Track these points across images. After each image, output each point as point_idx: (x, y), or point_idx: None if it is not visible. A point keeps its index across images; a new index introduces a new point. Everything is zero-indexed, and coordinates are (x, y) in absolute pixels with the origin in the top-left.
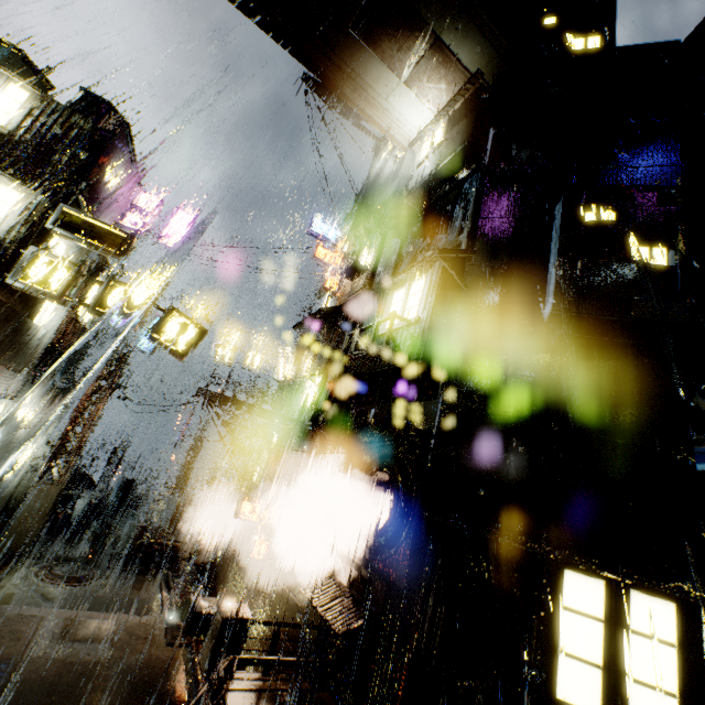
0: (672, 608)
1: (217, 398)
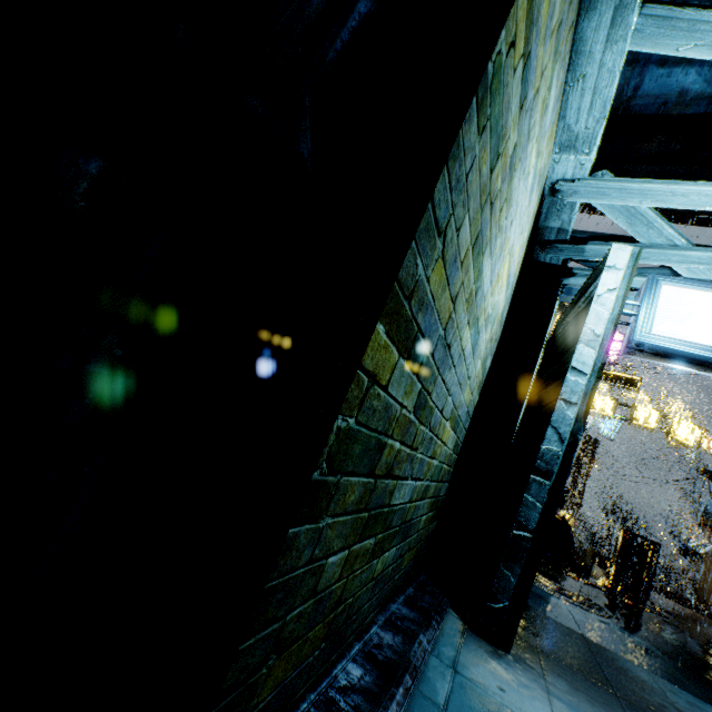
0: None
1: None
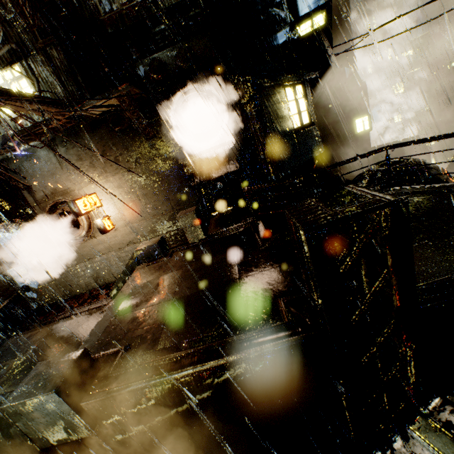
0: (301, 87)
1: (2, 94)
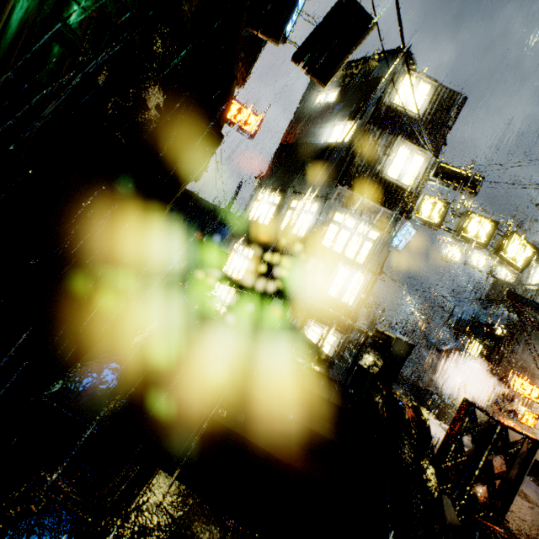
0: None
1: (523, 301)
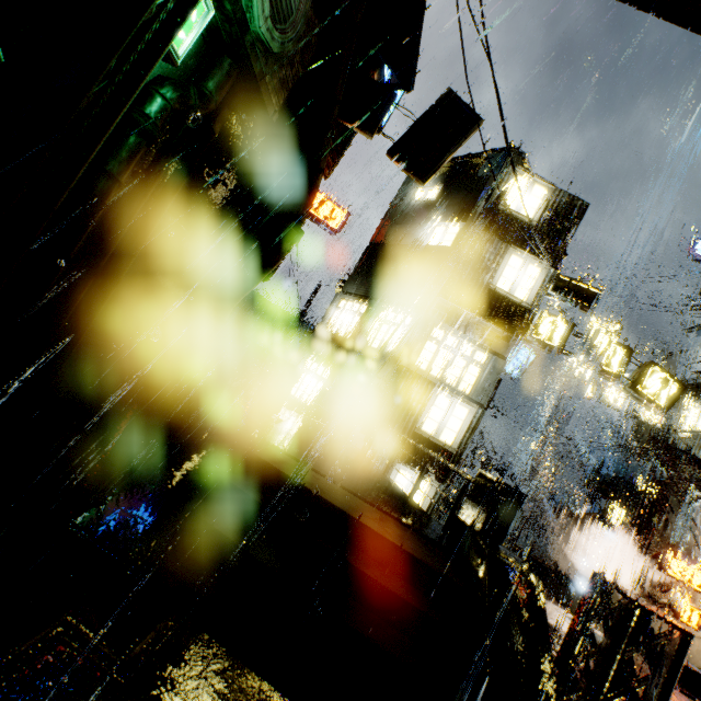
0: None
1: (672, 450)
